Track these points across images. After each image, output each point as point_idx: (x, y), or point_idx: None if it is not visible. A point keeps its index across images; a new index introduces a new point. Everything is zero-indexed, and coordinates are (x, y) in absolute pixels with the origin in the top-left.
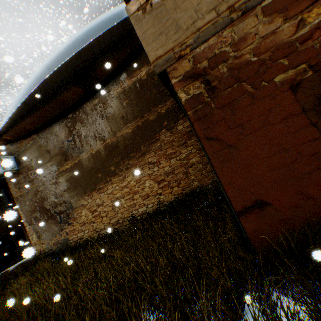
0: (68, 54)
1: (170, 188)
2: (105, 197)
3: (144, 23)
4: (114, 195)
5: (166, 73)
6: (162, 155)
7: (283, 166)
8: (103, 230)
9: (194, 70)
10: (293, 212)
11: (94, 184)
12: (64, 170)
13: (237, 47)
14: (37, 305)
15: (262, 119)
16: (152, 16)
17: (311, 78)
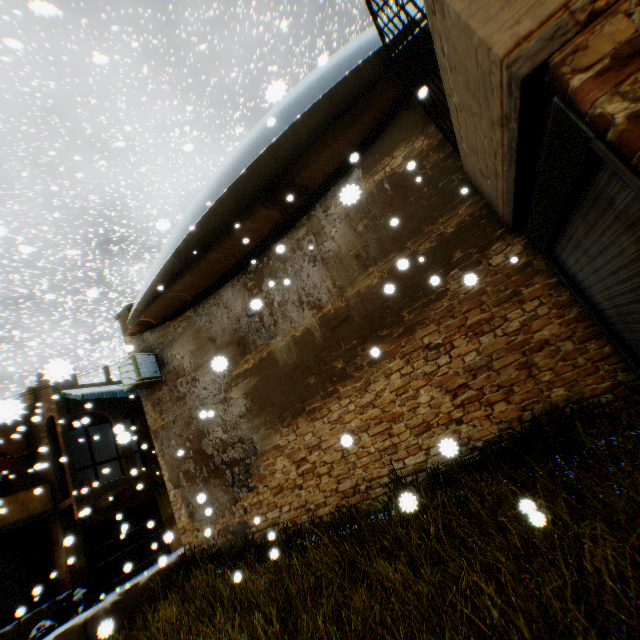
0: (252, 154)
1: (486, 406)
2: (324, 431)
3: None
4: (344, 425)
5: (550, 69)
6: (457, 328)
7: None
8: (321, 507)
9: None
10: None
11: (299, 401)
12: (241, 374)
13: None
14: None
15: None
16: None
17: None
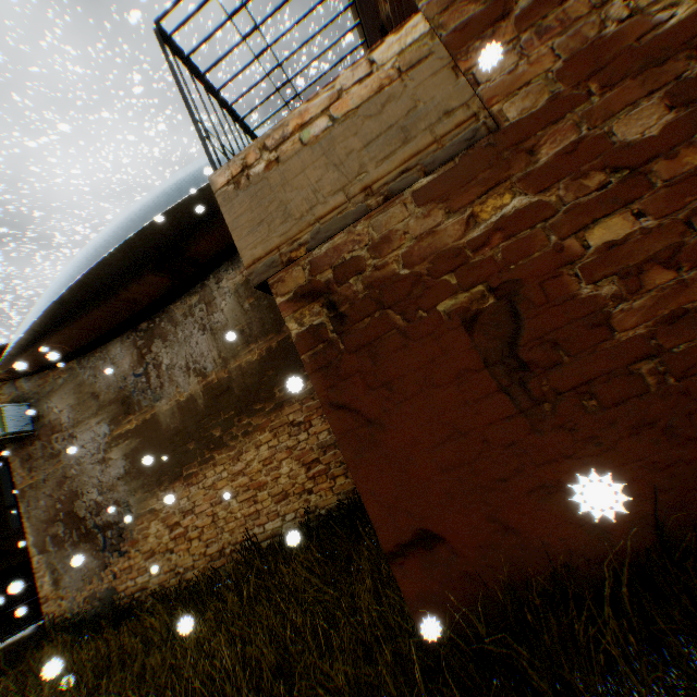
0: (147, 216)
1: (331, 479)
2: (198, 496)
3: (237, 203)
4: (217, 491)
5: (269, 286)
6: (316, 409)
7: (461, 464)
8: (190, 570)
9: (312, 285)
10: (485, 559)
11: (178, 465)
12: (123, 435)
13: (378, 251)
14: None
15: (422, 375)
16: (249, 193)
17: (494, 309)
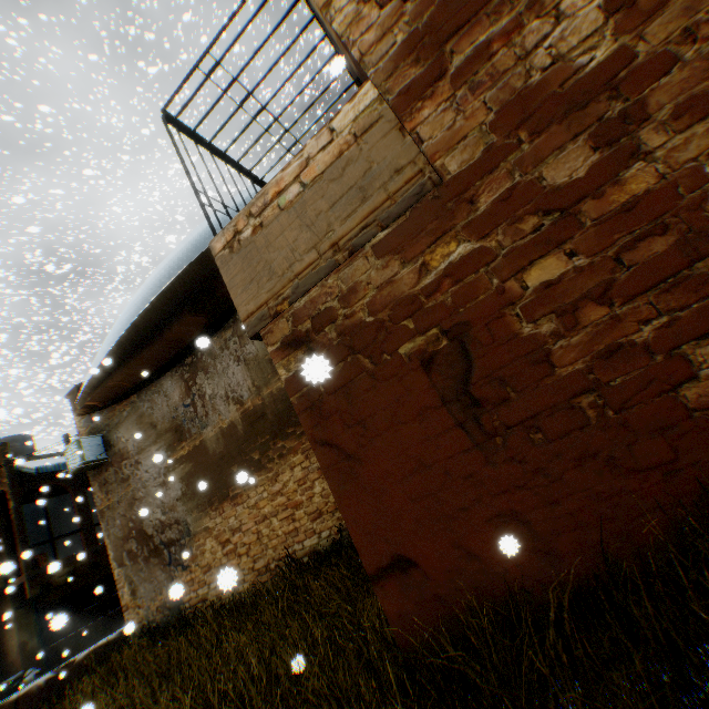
0: (182, 263)
1: None
2: (244, 515)
3: (232, 265)
4: (259, 510)
5: (261, 337)
6: None
7: (427, 494)
8: (241, 583)
9: (295, 334)
10: (453, 582)
11: (225, 487)
12: (178, 460)
13: (347, 302)
14: None
15: (390, 413)
16: (241, 256)
17: (448, 350)
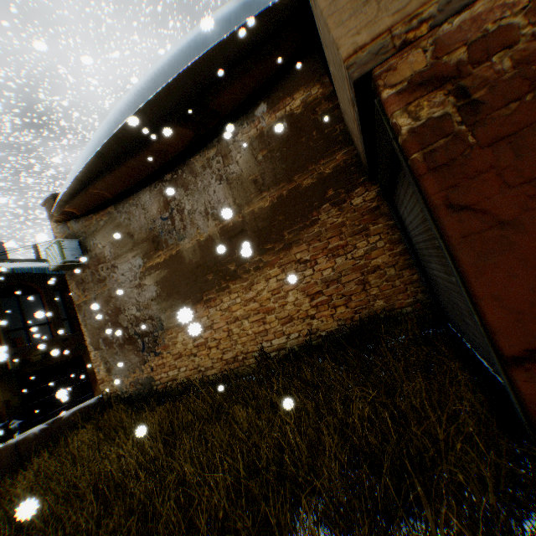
0: (172, 71)
1: (332, 308)
2: (216, 316)
3: None
4: (231, 313)
5: (373, 79)
6: (321, 249)
7: None
8: (209, 370)
9: (434, 70)
10: None
11: (199, 292)
12: (154, 266)
13: None
14: (110, 479)
15: None
16: None
17: None
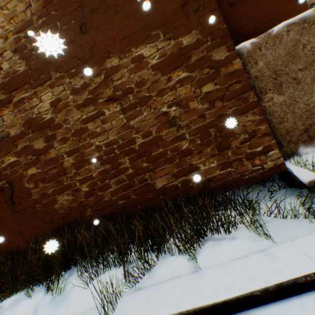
0: None
1: None
2: None
3: None
4: None
5: None
6: None
7: (1, 226)
8: None
9: None
10: (7, 249)
11: None
12: None
13: None
14: None
15: None
16: None
17: (9, 187)
